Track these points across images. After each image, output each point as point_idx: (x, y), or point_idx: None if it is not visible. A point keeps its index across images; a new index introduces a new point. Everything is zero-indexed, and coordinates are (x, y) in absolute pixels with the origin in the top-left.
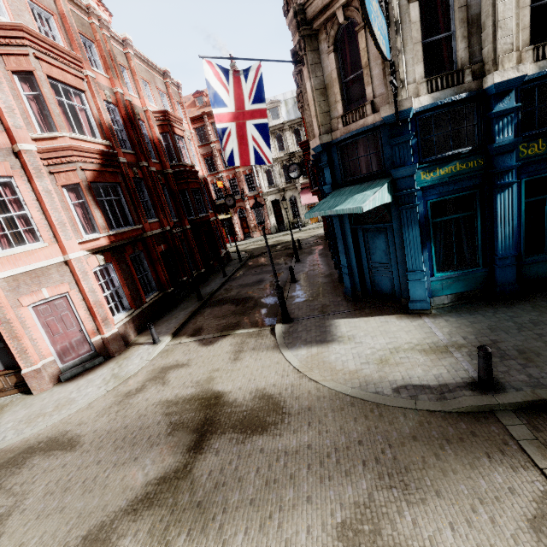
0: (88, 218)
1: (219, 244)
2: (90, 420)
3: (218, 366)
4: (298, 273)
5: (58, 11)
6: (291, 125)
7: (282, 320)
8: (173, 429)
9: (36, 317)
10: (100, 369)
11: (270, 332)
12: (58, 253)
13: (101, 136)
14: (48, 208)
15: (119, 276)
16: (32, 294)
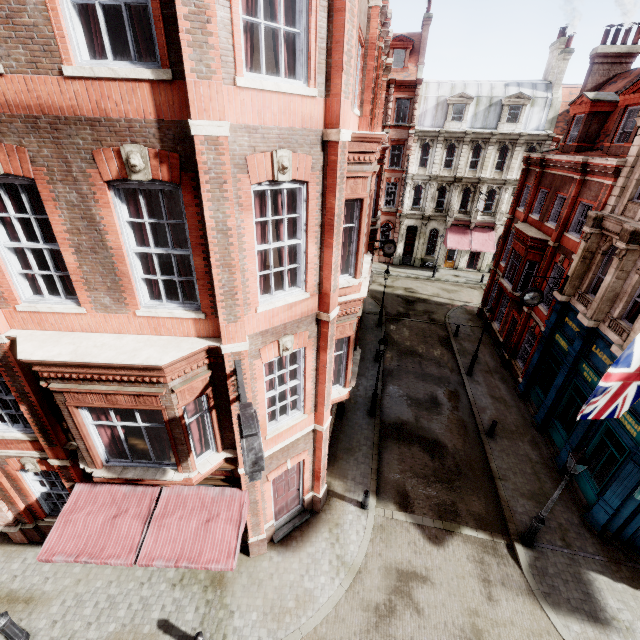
0: (337, 367)
1: None
2: None
3: (473, 604)
4: (485, 411)
5: (367, 35)
6: (475, 138)
7: (522, 540)
8: None
9: (271, 486)
10: (314, 537)
11: (509, 553)
12: (311, 421)
13: (366, 246)
14: (325, 382)
15: None
16: (278, 468)
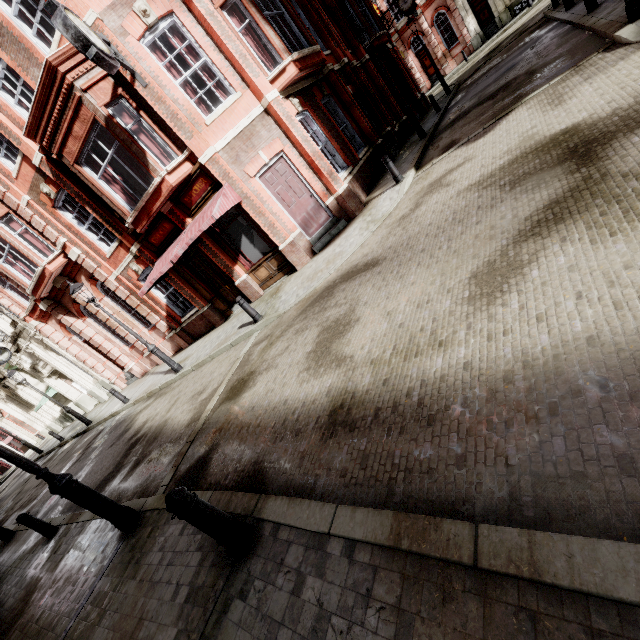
0: (262, 48)
1: (409, 82)
2: (374, 249)
3: (528, 126)
4: None
5: None
6: None
7: (628, 18)
8: (513, 185)
9: (266, 189)
10: (349, 228)
11: (606, 53)
12: (254, 102)
13: None
14: (221, 39)
15: (321, 127)
16: (252, 162)
